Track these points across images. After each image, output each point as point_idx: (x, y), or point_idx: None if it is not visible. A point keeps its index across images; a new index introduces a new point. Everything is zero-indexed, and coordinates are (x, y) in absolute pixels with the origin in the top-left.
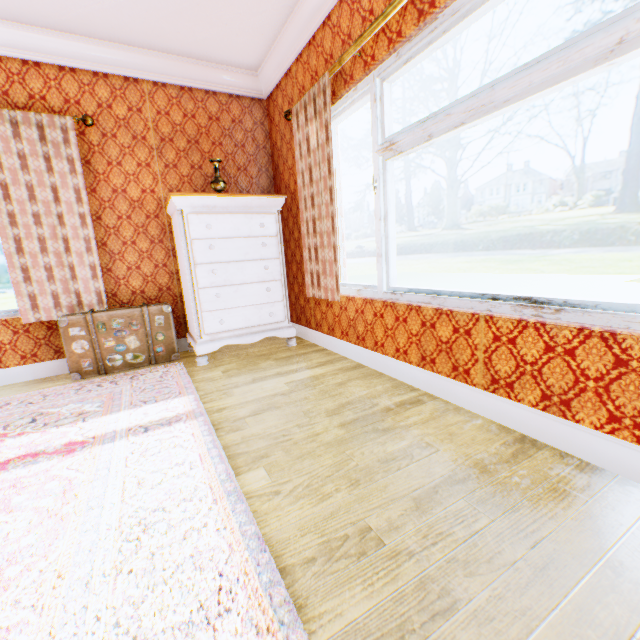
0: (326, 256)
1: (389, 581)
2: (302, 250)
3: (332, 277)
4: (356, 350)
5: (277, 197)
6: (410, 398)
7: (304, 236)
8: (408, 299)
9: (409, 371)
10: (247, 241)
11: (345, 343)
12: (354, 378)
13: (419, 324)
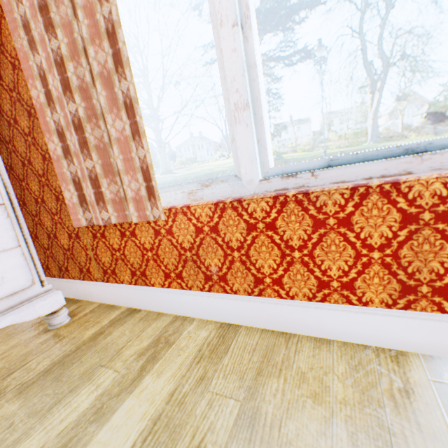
0: (109, 130)
1: None
2: (44, 148)
3: (133, 173)
4: (208, 301)
5: None
6: (445, 397)
7: (42, 108)
8: (336, 178)
9: (365, 320)
10: None
11: (178, 292)
12: (256, 377)
13: (395, 221)
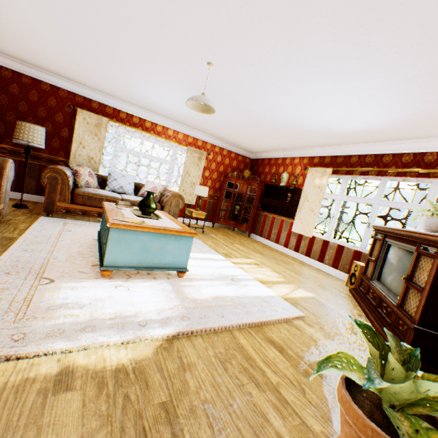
0: None
1: None
2: None
3: None
4: None
5: None
6: None
7: None
8: None
9: None
10: None
11: None
12: None
13: None
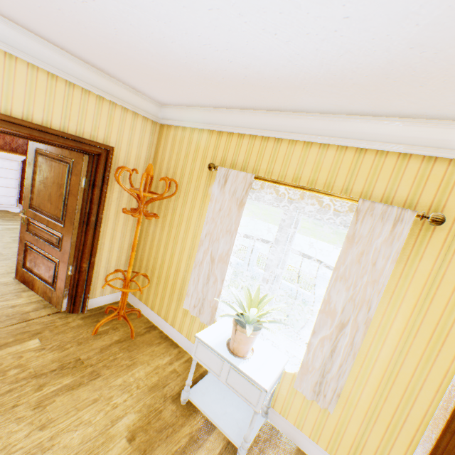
0: None
1: (0, 257)
2: None
3: None
4: None
5: (22, 156)
6: None
7: None
8: None
9: None
10: (1, 169)
11: None
12: None
13: None
